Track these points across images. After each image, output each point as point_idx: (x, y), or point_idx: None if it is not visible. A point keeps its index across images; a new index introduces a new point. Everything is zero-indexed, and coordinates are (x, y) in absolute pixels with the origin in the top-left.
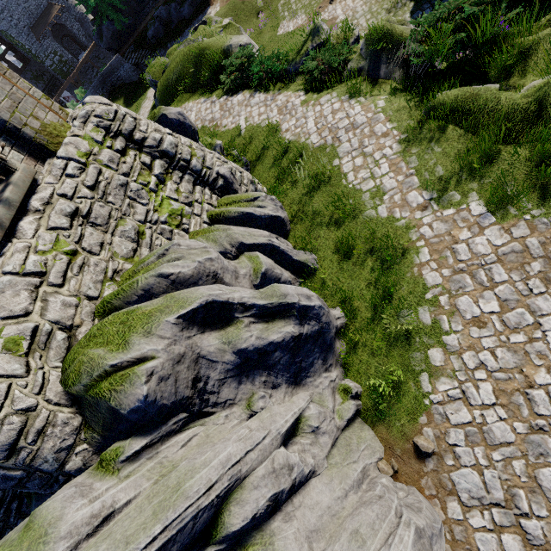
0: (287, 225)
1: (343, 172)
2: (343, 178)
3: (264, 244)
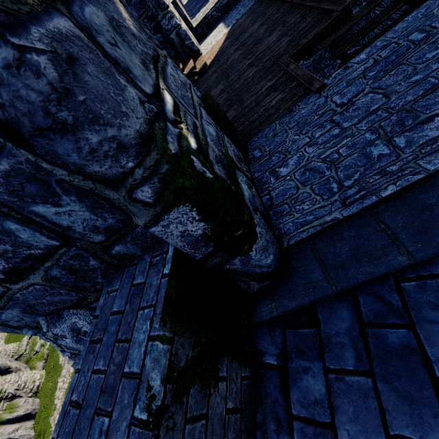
0: (33, 413)
1: (57, 387)
2: (56, 391)
3: (6, 438)
